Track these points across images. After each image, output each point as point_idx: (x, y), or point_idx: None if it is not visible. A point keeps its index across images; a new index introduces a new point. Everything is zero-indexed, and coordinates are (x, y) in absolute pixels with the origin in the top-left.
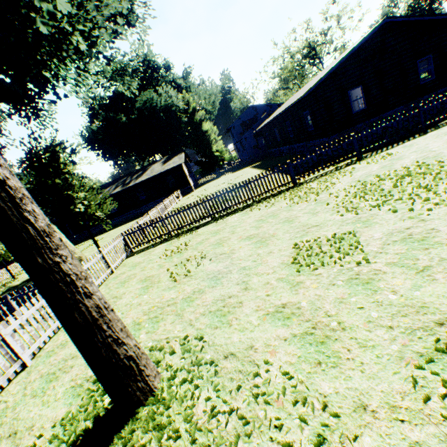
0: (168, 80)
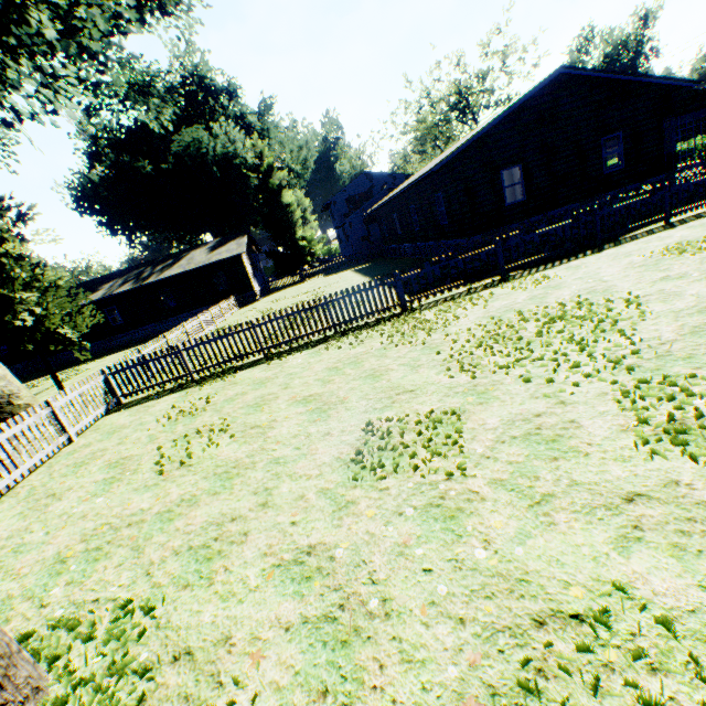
0: (233, 114)
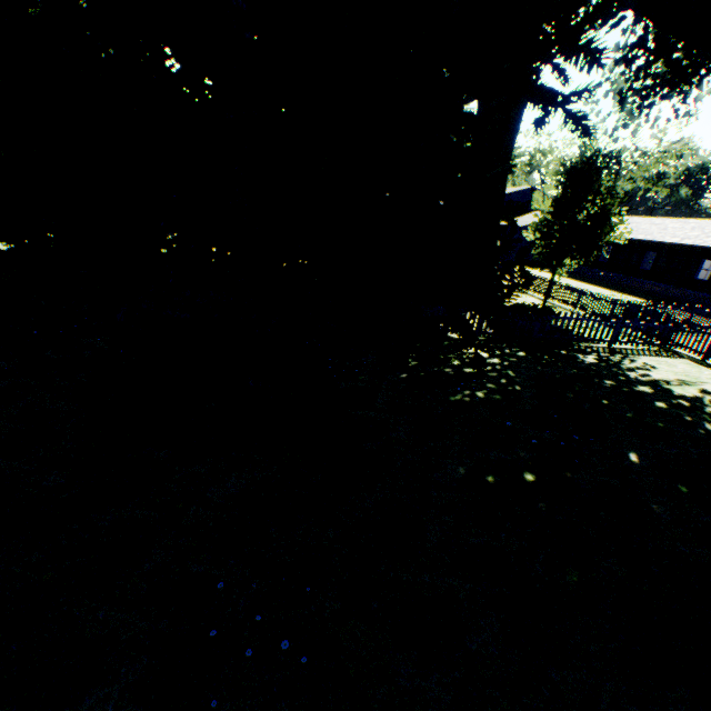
0: None
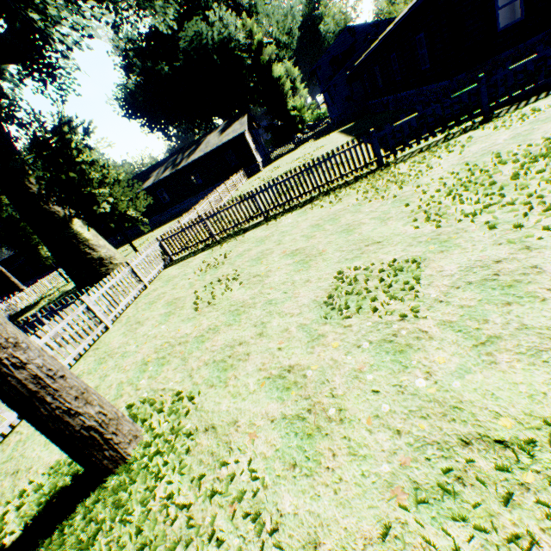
0: None
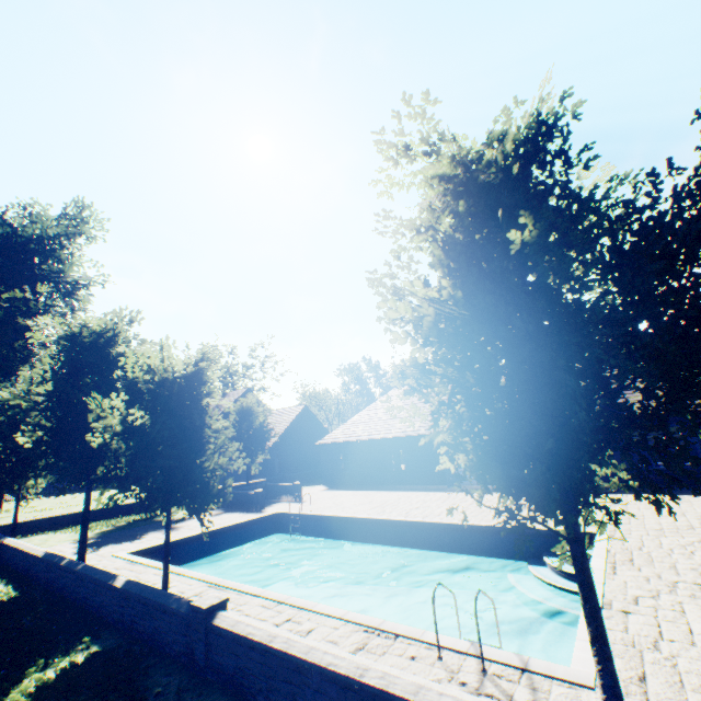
0: None
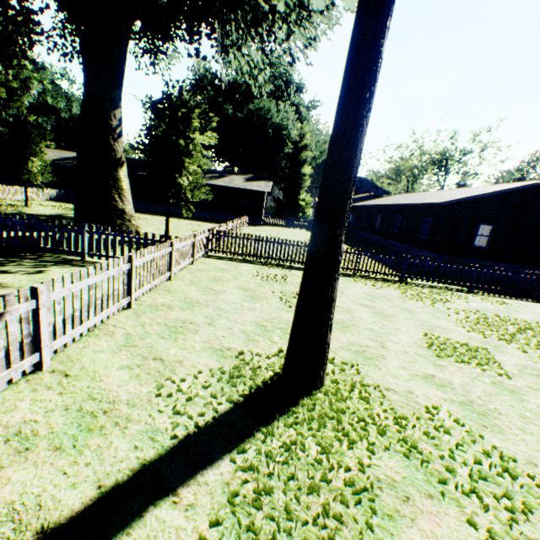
0: (292, 101)
